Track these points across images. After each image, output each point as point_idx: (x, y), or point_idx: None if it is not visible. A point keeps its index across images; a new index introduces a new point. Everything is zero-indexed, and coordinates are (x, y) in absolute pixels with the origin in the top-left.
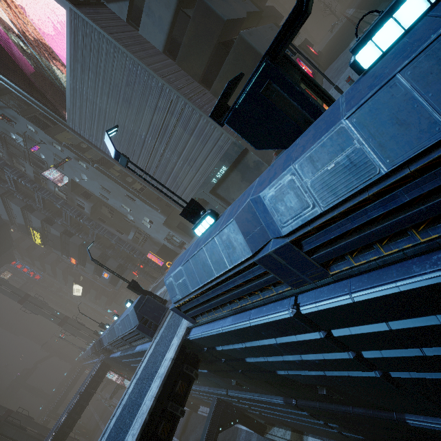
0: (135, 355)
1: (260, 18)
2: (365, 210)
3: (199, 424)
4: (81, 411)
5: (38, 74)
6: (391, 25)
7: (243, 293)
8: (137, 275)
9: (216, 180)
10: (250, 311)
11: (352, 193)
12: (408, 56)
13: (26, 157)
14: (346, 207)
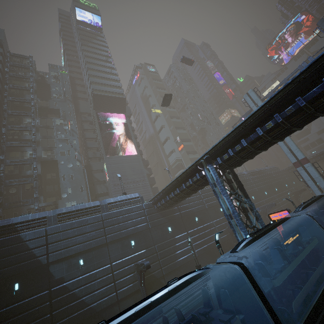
0: (110, 215)
1: None
2: None
3: None
4: None
5: None
6: None
7: None
8: None
9: None
10: None
11: None
12: None
13: (45, 137)
14: None
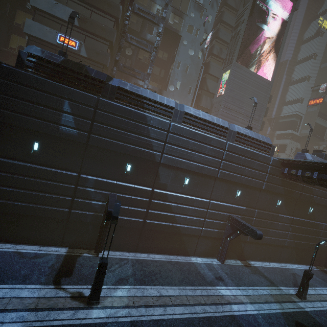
0: (234, 148)
1: None
2: None
3: (115, 264)
4: None
5: None
6: None
7: None
8: None
9: None
10: None
11: None
12: None
13: None
14: None
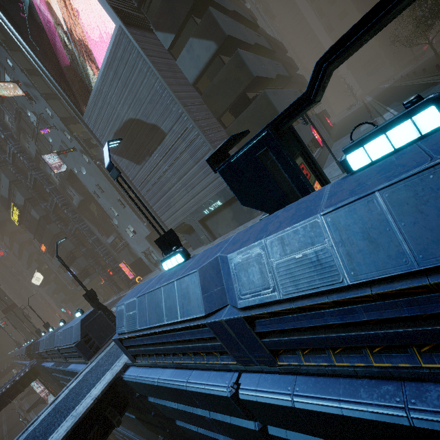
0: (66, 373)
1: (288, 82)
2: (323, 313)
3: None
4: None
5: (75, 67)
6: (383, 141)
7: (188, 350)
8: (104, 280)
9: (208, 211)
10: (191, 371)
11: (312, 292)
12: (390, 179)
13: (34, 135)
14: (304, 305)
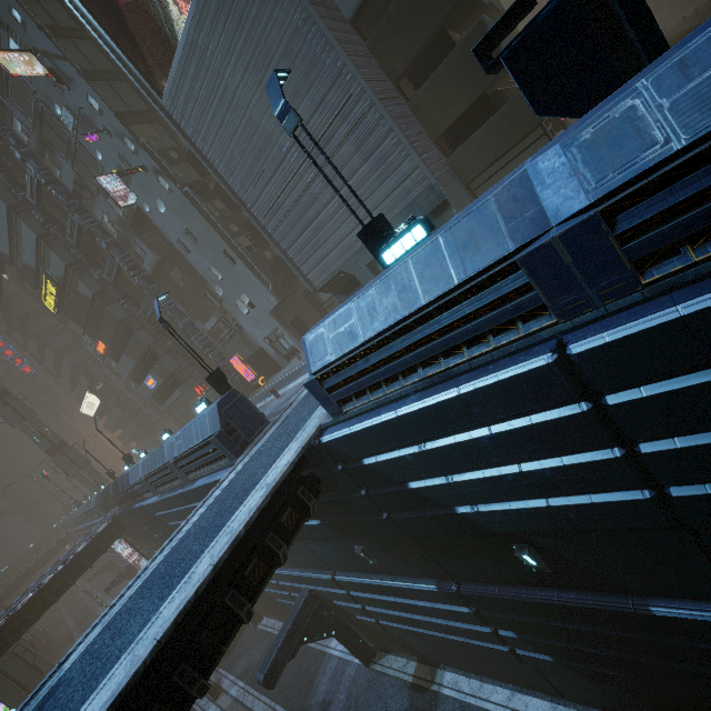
0: (190, 495)
1: None
2: None
3: (257, 643)
4: (61, 591)
5: None
6: None
7: (462, 337)
8: (201, 394)
9: None
10: (459, 378)
11: None
12: None
13: (70, 152)
14: None
